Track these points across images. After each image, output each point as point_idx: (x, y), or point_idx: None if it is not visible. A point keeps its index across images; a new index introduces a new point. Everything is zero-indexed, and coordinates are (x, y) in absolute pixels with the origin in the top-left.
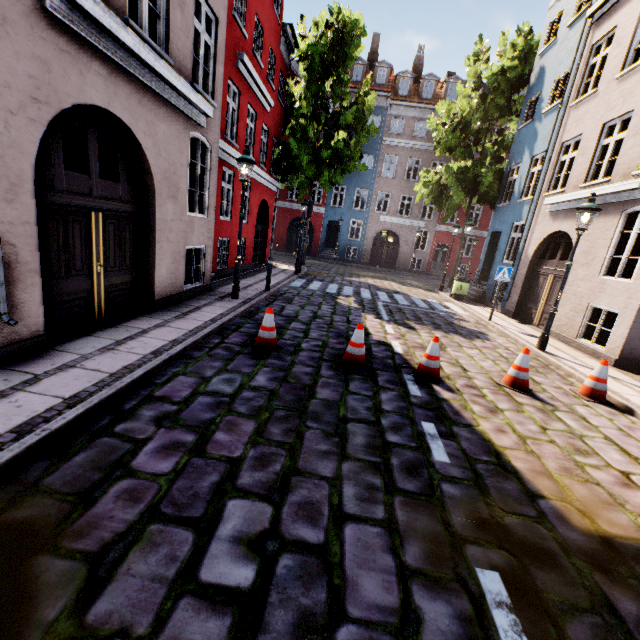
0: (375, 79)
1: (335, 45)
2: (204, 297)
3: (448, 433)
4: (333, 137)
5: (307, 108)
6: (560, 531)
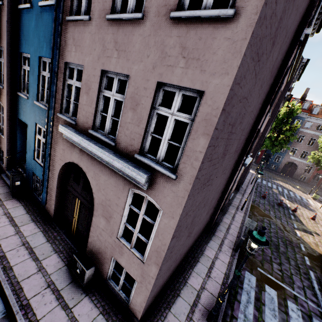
0: (302, 106)
1: (288, 114)
2: (245, 182)
3: (294, 217)
4: (279, 136)
5: (272, 126)
6: (304, 226)
